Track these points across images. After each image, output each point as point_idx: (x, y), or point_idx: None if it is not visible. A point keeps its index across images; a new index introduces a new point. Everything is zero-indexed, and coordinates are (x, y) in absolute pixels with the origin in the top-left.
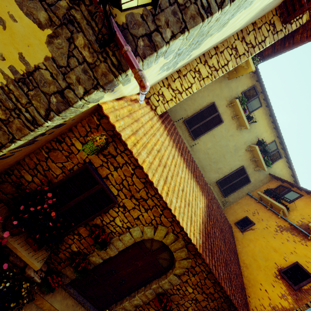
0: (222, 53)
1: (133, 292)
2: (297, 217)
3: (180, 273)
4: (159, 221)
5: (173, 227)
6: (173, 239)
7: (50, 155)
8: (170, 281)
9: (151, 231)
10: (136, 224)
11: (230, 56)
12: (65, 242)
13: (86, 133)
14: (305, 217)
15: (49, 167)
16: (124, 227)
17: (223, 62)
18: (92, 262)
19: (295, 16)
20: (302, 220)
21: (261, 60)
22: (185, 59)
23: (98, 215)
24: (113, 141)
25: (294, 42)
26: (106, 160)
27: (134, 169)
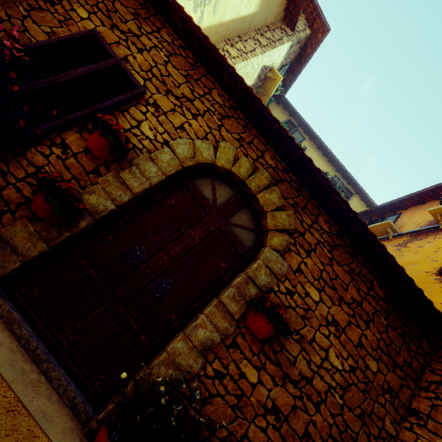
0: (247, 42)
1: (191, 320)
2: (412, 227)
3: (282, 246)
4: (219, 138)
5: (245, 150)
6: (250, 168)
7: (33, 14)
8: (268, 264)
9: (208, 147)
10: (181, 138)
11: (255, 45)
12: (28, 161)
13: (96, 3)
14: (420, 222)
15: (26, 28)
16: (158, 141)
17: (250, 49)
18: (88, 207)
19: (299, 13)
20: (419, 225)
21: (286, 89)
22: (211, 2)
23: (108, 115)
24: (136, 19)
25: (308, 55)
26: (125, 38)
27: (169, 57)
